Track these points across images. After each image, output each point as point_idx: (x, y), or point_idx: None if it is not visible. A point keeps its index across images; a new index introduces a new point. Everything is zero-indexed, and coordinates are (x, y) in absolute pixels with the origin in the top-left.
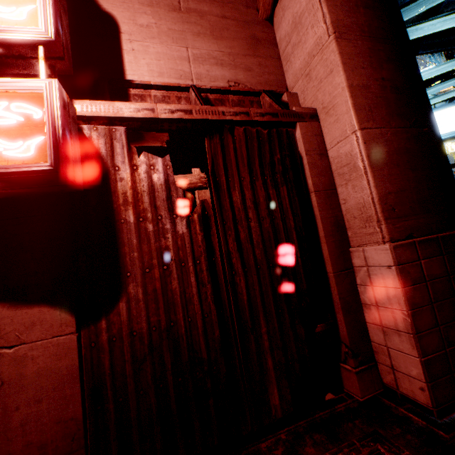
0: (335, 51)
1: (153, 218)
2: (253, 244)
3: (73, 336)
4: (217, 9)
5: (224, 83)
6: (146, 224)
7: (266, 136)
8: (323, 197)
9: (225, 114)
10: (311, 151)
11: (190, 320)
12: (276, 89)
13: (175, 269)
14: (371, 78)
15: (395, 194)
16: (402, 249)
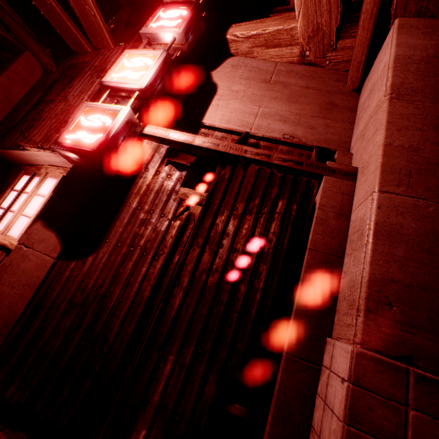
0: (384, 110)
1: (147, 210)
2: (211, 269)
3: (52, 260)
4: (304, 82)
5: (279, 135)
6: (141, 212)
7: (279, 179)
8: (318, 259)
9: (246, 152)
10: (328, 207)
11: (121, 300)
12: (335, 148)
13: (137, 254)
14: (429, 141)
15: (405, 287)
16: (374, 365)
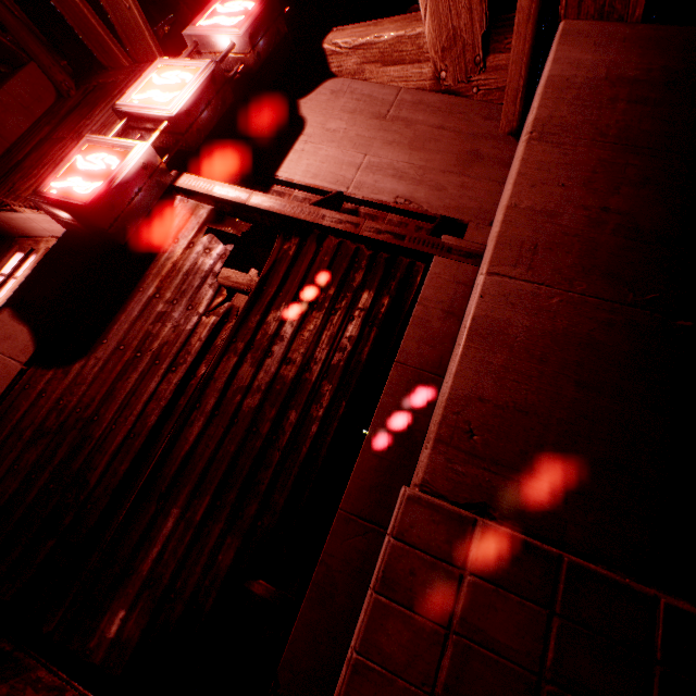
0: (518, 157)
1: (169, 299)
2: (251, 387)
3: (20, 366)
4: (437, 119)
5: (389, 198)
6: (159, 302)
7: (368, 258)
8: (407, 376)
9: (324, 219)
10: (433, 302)
11: (114, 427)
12: (472, 219)
13: (147, 363)
14: (573, 203)
15: (497, 408)
16: (429, 513)
